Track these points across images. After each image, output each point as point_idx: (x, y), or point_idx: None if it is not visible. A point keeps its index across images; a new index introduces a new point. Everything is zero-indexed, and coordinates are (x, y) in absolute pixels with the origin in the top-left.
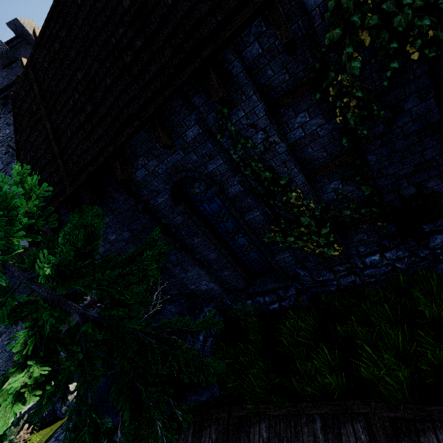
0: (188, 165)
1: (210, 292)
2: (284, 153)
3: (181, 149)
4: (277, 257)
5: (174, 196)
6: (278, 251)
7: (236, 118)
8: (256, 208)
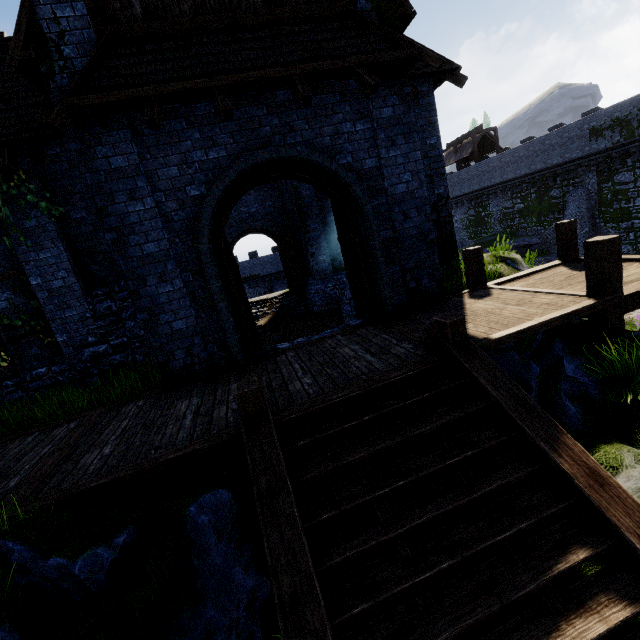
0: None
1: None
2: None
3: None
4: None
5: None
6: None
7: None
8: None
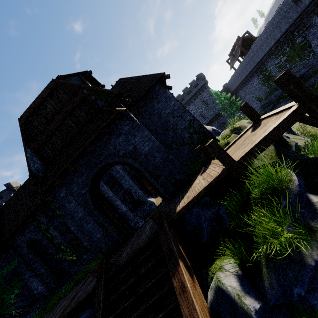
0: (32, 236)
1: (43, 293)
2: (52, 229)
3: (30, 232)
4: (63, 265)
5: (29, 247)
6: (63, 262)
7: (40, 223)
8: (52, 246)
